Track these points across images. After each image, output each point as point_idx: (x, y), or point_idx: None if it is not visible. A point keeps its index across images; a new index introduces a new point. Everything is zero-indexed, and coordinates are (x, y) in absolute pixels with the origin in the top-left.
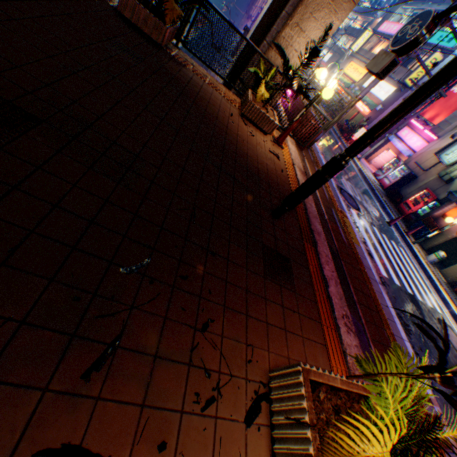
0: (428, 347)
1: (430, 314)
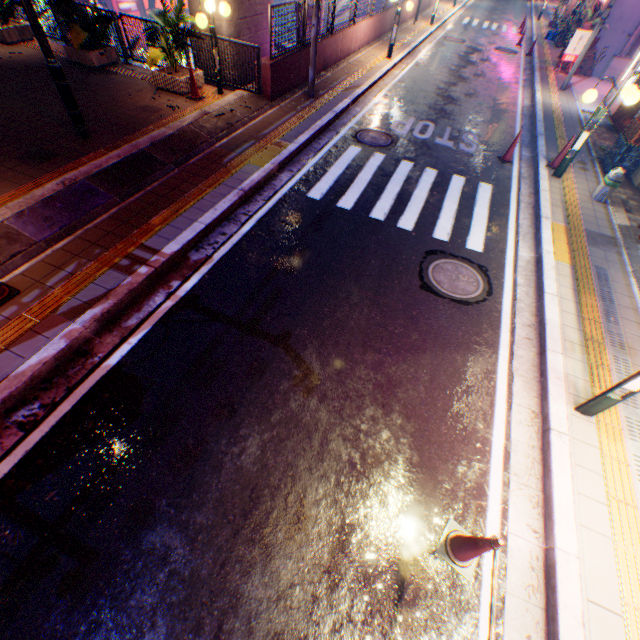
0: (299, 254)
1: (412, 243)
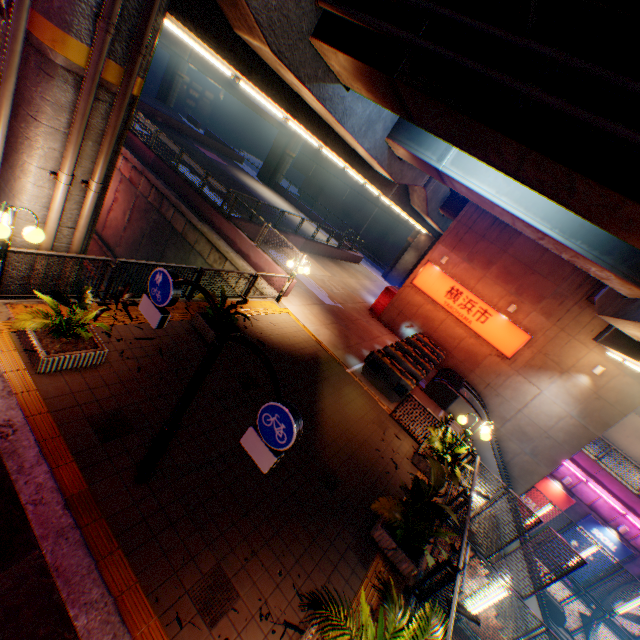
0: None
1: None
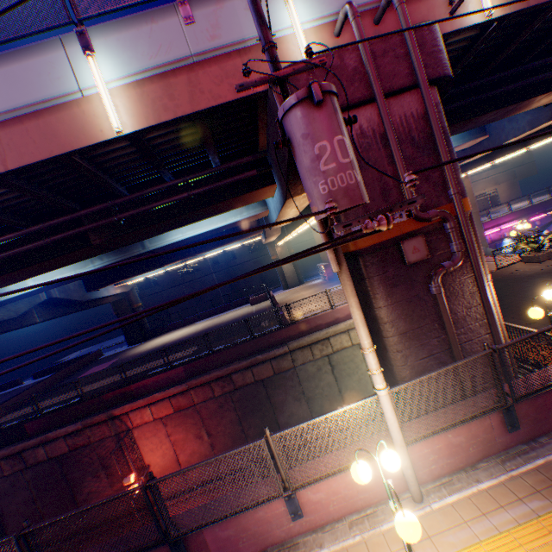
0: None
1: None
